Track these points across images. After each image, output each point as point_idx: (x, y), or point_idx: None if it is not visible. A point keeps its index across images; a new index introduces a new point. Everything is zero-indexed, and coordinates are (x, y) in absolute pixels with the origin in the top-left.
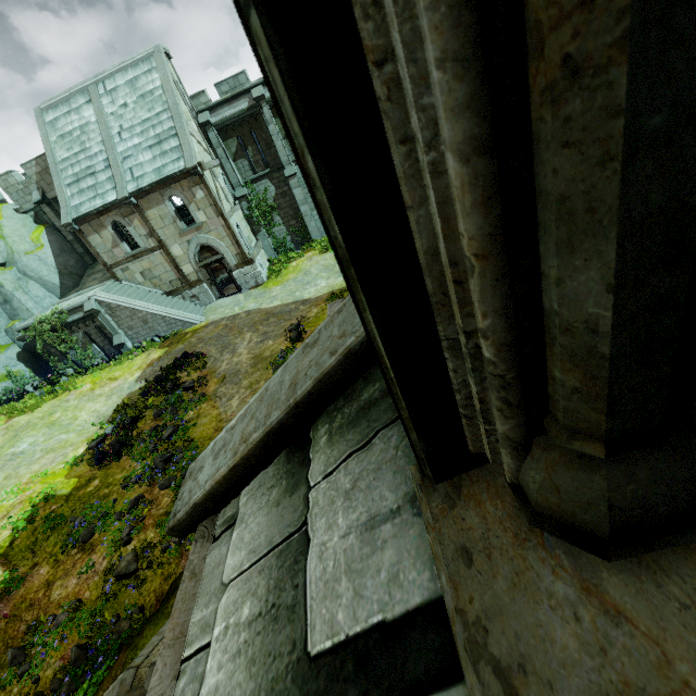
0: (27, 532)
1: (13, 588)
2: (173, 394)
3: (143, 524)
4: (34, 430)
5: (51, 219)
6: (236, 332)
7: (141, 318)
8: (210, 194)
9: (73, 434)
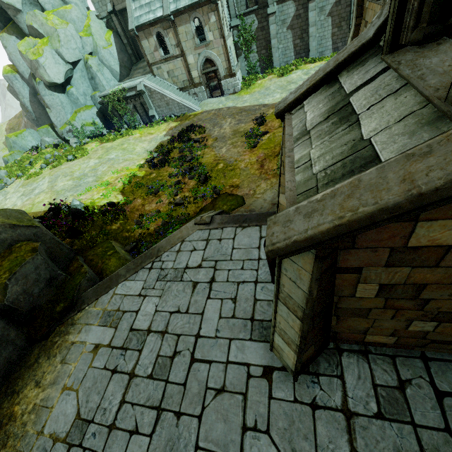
0: (129, 186)
1: (129, 203)
2: (188, 143)
3: (182, 190)
4: (116, 150)
5: (116, 26)
6: (221, 117)
7: (166, 101)
8: (219, 19)
9: (135, 156)
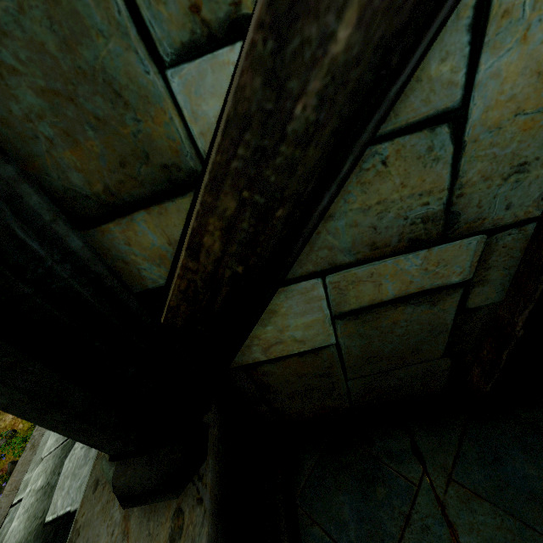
0: None
1: None
2: None
3: None
4: None
5: None
6: None
7: None
8: None
9: None
